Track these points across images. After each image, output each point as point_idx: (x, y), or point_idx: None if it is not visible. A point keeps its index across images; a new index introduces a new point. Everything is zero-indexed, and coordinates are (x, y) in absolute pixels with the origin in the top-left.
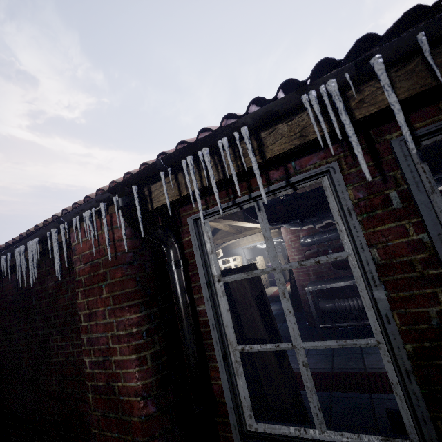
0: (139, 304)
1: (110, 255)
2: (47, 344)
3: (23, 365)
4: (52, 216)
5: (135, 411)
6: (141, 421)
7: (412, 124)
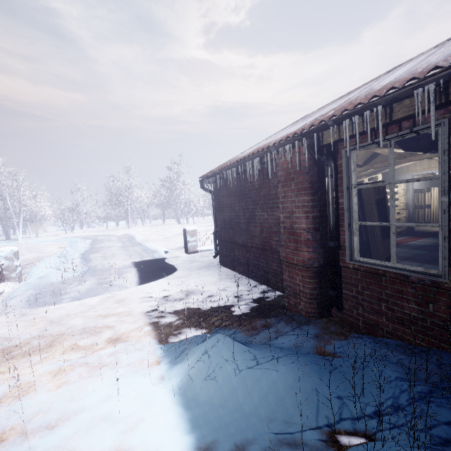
0: (309, 193)
1: (298, 168)
2: (254, 213)
3: (241, 222)
4: (267, 146)
5: (302, 236)
6: (304, 240)
7: None
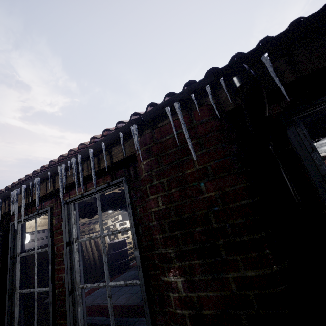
0: None
1: None
2: None
3: None
4: None
5: None
6: None
7: (70, 195)
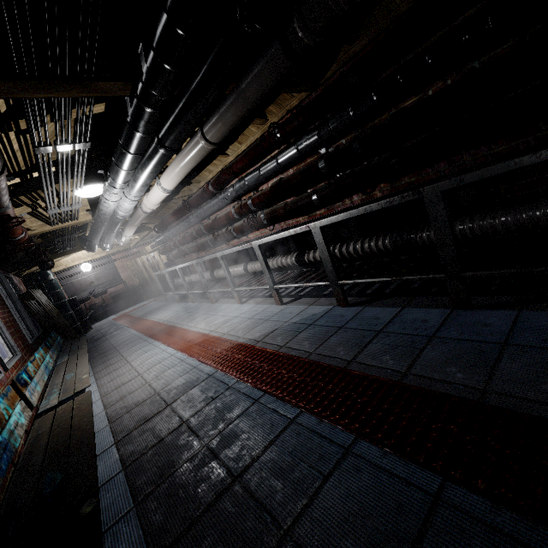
0: None
1: None
2: None
3: None
4: None
5: None
6: None
7: None
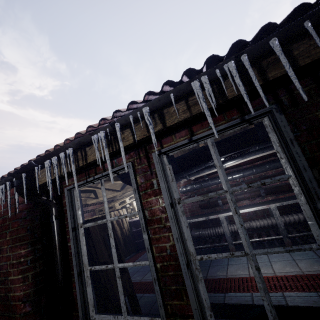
0: (27, 243)
1: (10, 214)
2: None
3: None
4: None
5: (17, 311)
6: (20, 317)
7: (163, 145)
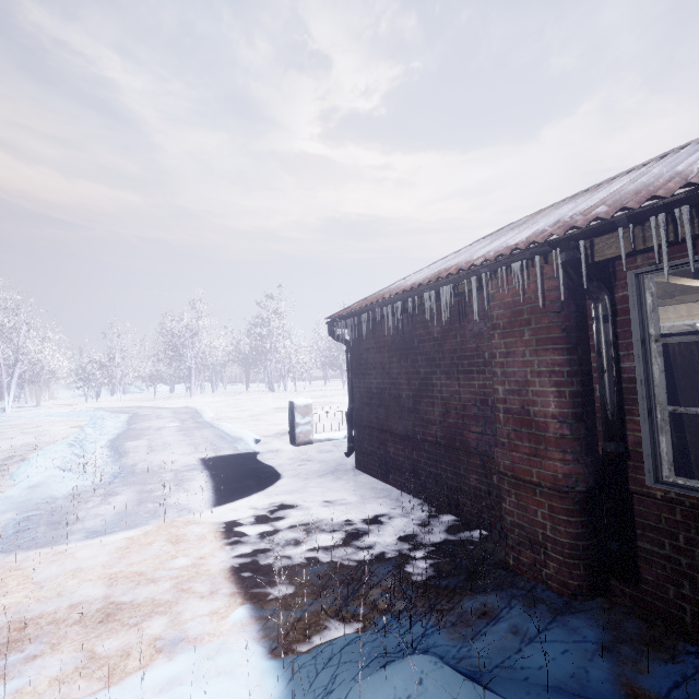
0: (562, 349)
1: (541, 303)
2: (429, 381)
3: (402, 396)
4: (470, 265)
5: (550, 429)
6: (555, 437)
7: None
